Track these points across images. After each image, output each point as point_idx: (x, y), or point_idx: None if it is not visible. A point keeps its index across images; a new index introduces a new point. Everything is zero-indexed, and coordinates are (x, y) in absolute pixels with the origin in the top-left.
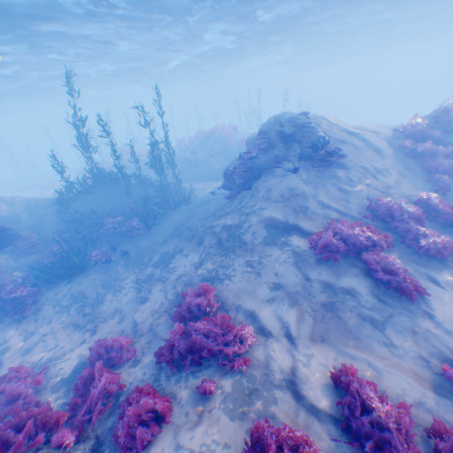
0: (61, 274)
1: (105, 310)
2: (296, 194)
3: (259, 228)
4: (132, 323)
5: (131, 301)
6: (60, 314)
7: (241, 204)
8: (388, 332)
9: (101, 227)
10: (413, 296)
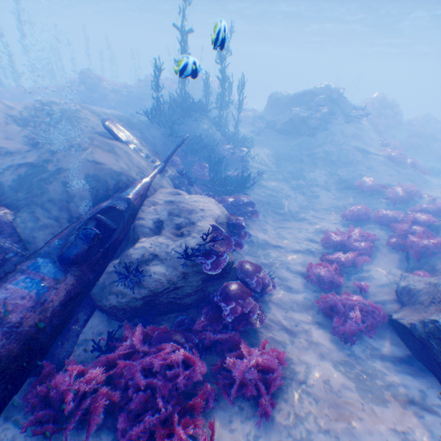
0: (234, 190)
1: (294, 208)
2: (358, 135)
3: (355, 152)
4: (329, 207)
5: (306, 200)
6: (265, 216)
7: (327, 140)
8: (429, 185)
9: (216, 153)
10: (428, 173)
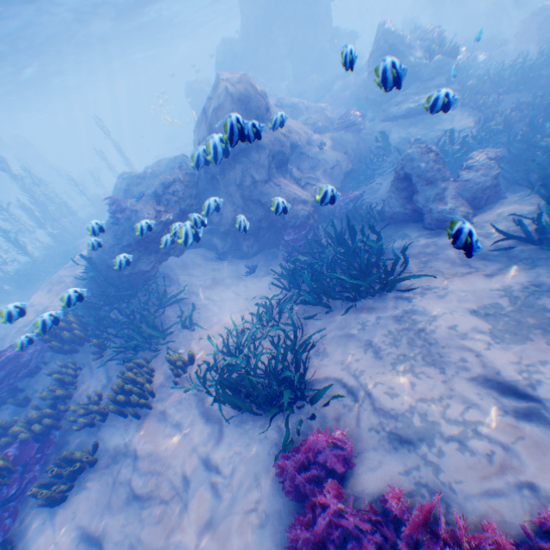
0: None
1: None
2: None
3: None
4: None
5: None
6: None
7: None
8: None
9: None
10: None
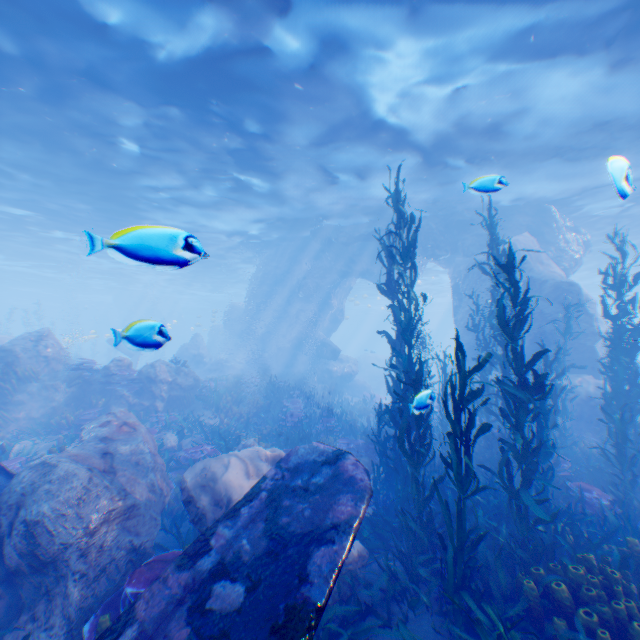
0: None
1: None
2: None
3: None
4: None
5: None
6: None
7: None
8: None
9: None
10: None
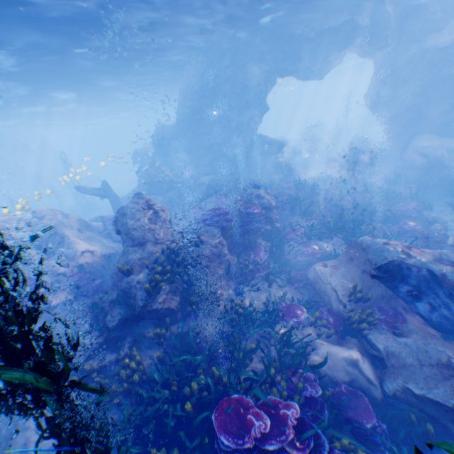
0: None
1: None
2: None
3: None
4: None
5: None
6: None
7: None
8: None
9: None
10: None
